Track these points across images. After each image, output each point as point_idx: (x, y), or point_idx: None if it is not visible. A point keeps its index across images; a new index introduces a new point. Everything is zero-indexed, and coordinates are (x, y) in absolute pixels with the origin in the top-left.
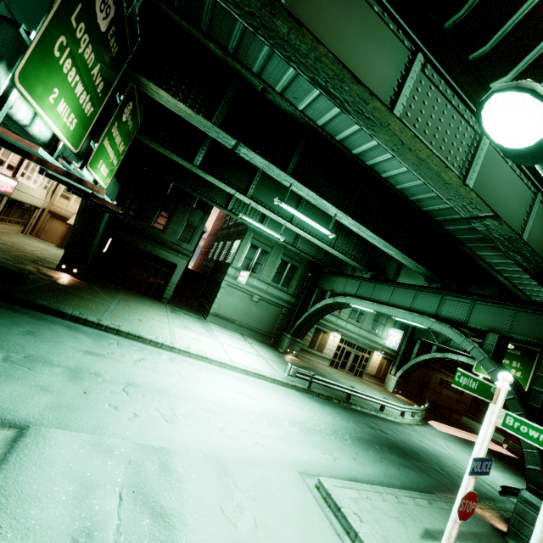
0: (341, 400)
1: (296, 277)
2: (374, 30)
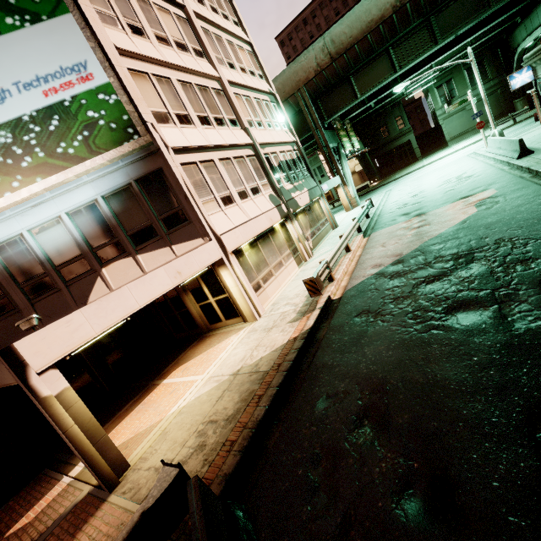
0: None
1: (489, 65)
2: (375, 66)
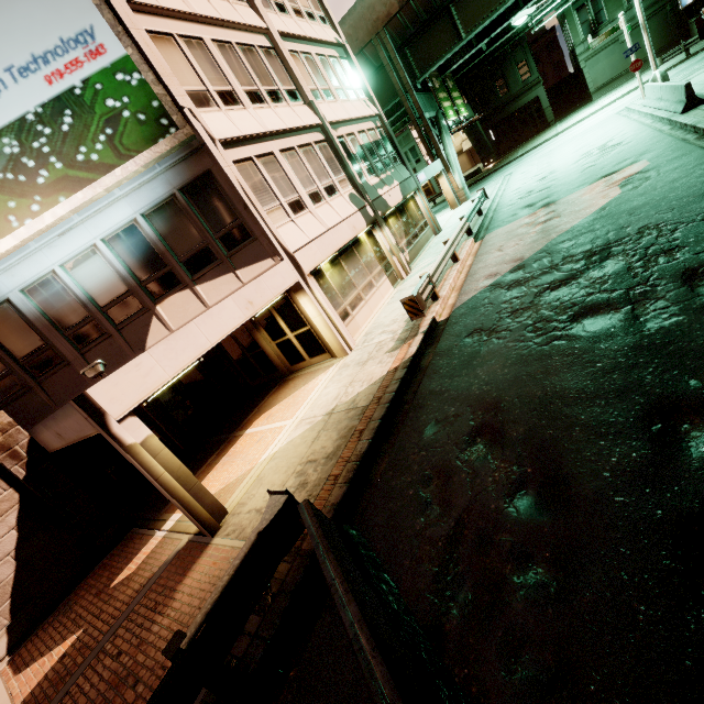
0: None
1: None
2: None
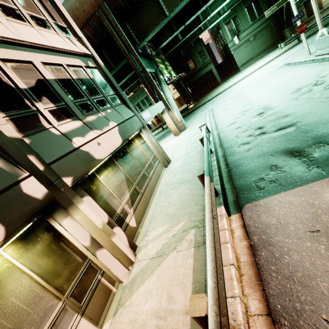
0: (327, 24)
1: (262, 2)
2: None
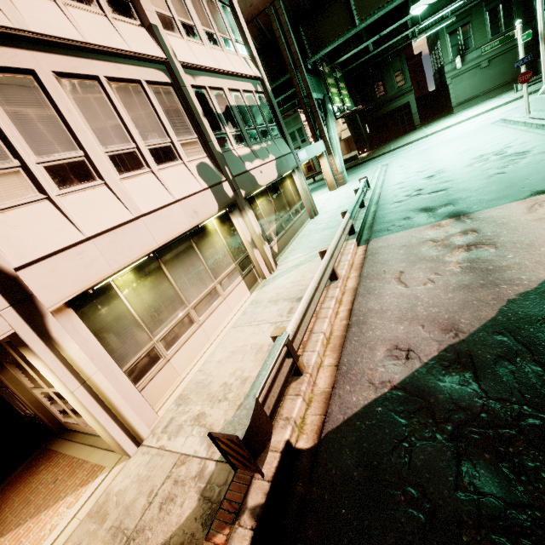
0: None
1: (517, 6)
2: None
